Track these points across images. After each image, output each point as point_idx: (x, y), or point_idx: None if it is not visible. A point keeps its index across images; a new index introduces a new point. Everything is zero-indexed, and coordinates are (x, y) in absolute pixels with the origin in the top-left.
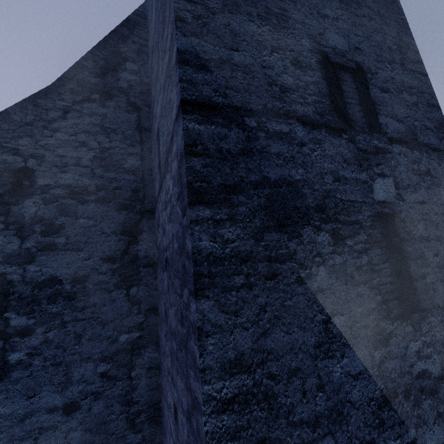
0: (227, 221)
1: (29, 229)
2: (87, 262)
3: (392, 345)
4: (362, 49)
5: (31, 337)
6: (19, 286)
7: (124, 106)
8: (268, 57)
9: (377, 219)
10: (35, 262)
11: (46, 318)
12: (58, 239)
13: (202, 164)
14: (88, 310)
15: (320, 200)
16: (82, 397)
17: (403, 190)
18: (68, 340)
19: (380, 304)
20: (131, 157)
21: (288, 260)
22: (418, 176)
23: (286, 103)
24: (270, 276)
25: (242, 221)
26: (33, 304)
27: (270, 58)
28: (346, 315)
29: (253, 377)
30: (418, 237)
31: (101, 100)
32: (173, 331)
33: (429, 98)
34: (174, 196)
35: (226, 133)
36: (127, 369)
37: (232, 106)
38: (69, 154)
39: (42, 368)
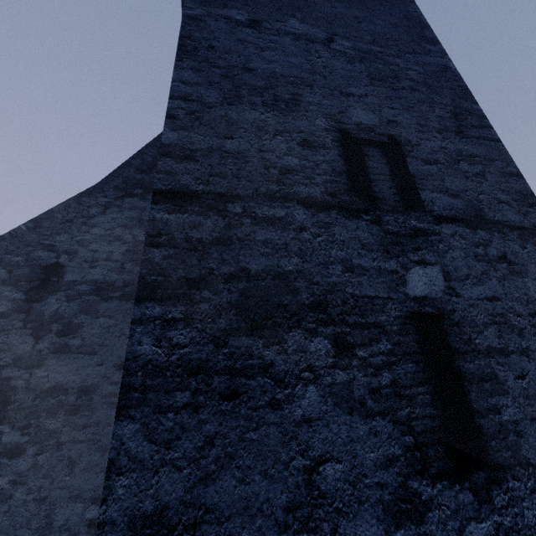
0: (182, 321)
1: (46, 329)
2: (99, 368)
3: (431, 522)
4: (399, 121)
5: (20, 459)
6: (22, 394)
7: None
8: (269, 141)
9: (412, 321)
10: (44, 366)
11: (41, 435)
12: (73, 340)
13: (163, 256)
14: (89, 429)
15: (319, 296)
16: None
17: (458, 282)
18: (59, 468)
19: (411, 450)
20: None
21: (259, 374)
22: (485, 263)
23: (286, 185)
24: (228, 395)
25: (201, 321)
26: (31, 416)
27: (272, 142)
28: (347, 462)
29: None
30: (485, 349)
31: (143, 194)
32: None
33: (504, 165)
34: None
35: (201, 221)
36: None
37: (214, 193)
38: (101, 248)
39: (23, 502)
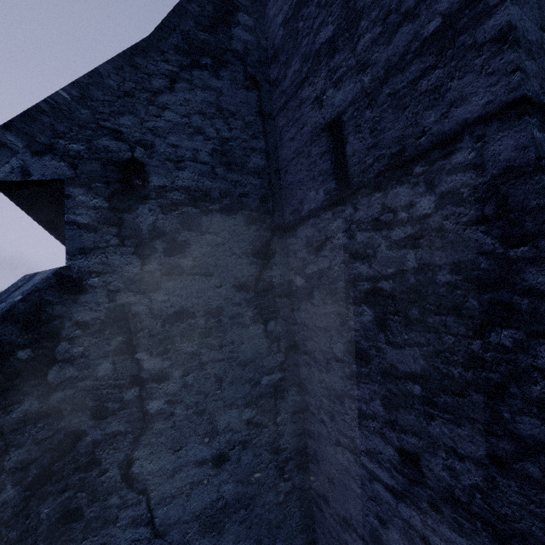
0: None
1: (149, 247)
2: (219, 290)
3: None
4: None
5: (169, 382)
6: (147, 320)
7: (241, 79)
8: None
9: None
10: (161, 290)
11: (181, 359)
12: (184, 260)
13: None
14: (226, 349)
15: None
16: (230, 447)
17: None
18: (208, 385)
19: None
20: (255, 153)
21: None
22: None
23: None
24: None
25: None
26: (166, 342)
27: None
28: None
29: None
30: None
31: (214, 67)
32: (412, 374)
33: None
34: (449, 218)
35: None
36: (272, 414)
37: None
38: (183, 144)
39: (185, 417)
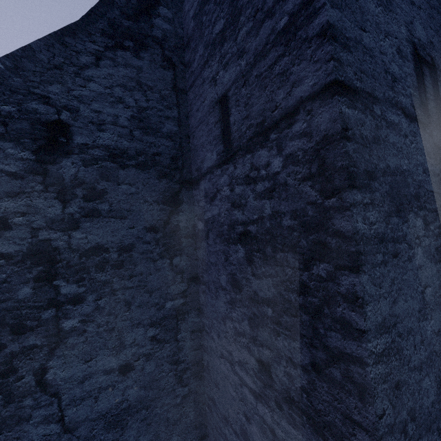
0: (370, 205)
1: (70, 193)
2: (132, 231)
3: None
4: (434, 44)
5: (83, 305)
6: (66, 254)
7: (159, 60)
8: (383, 42)
9: None
10: (80, 229)
11: (95, 286)
12: (101, 205)
13: (353, 149)
14: (135, 278)
15: (416, 190)
16: (135, 358)
17: None
18: (118, 308)
19: None
20: (168, 120)
21: (403, 241)
22: None
23: (395, 93)
24: (394, 255)
25: (378, 206)
26: (82, 272)
27: (384, 43)
28: (432, 287)
29: (391, 336)
30: None
31: (135, 49)
32: (267, 299)
33: None
34: (290, 175)
35: (364, 119)
36: (174, 333)
37: (365, 92)
38: (105, 110)
39: (96, 333)
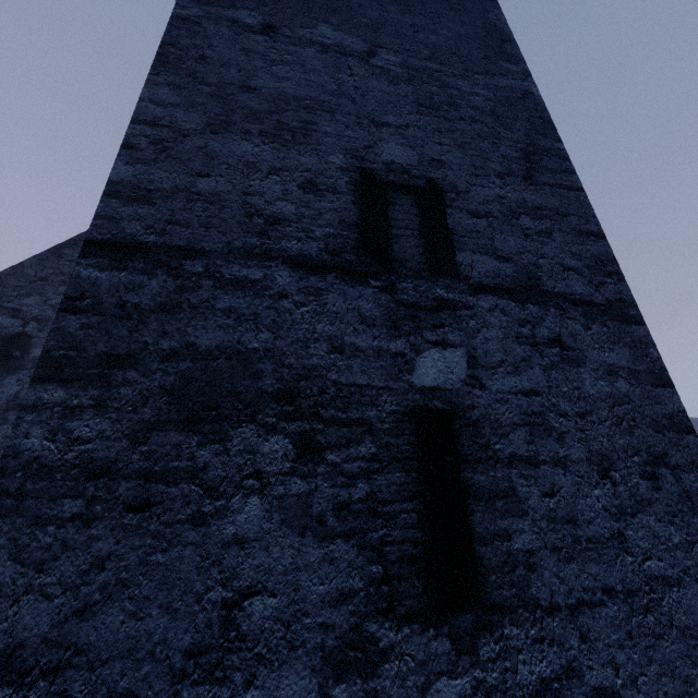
0: (91, 409)
1: (0, 417)
2: None
3: (386, 676)
4: (446, 161)
5: None
6: None
7: None
8: (259, 181)
9: (411, 419)
10: None
11: None
12: None
13: (82, 325)
14: None
15: (289, 382)
16: None
17: (486, 370)
18: None
19: (376, 584)
20: None
21: (186, 480)
22: (530, 347)
23: (272, 238)
24: (137, 505)
25: (118, 410)
26: None
27: (263, 182)
28: (284, 596)
29: (24, 697)
30: (507, 456)
31: None
32: None
33: (581, 222)
34: None
35: (143, 282)
36: None
37: (168, 246)
38: None
39: None
